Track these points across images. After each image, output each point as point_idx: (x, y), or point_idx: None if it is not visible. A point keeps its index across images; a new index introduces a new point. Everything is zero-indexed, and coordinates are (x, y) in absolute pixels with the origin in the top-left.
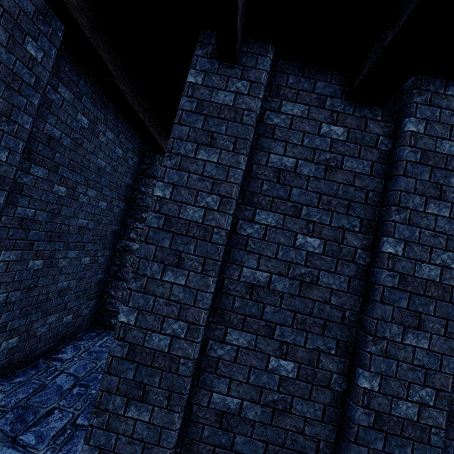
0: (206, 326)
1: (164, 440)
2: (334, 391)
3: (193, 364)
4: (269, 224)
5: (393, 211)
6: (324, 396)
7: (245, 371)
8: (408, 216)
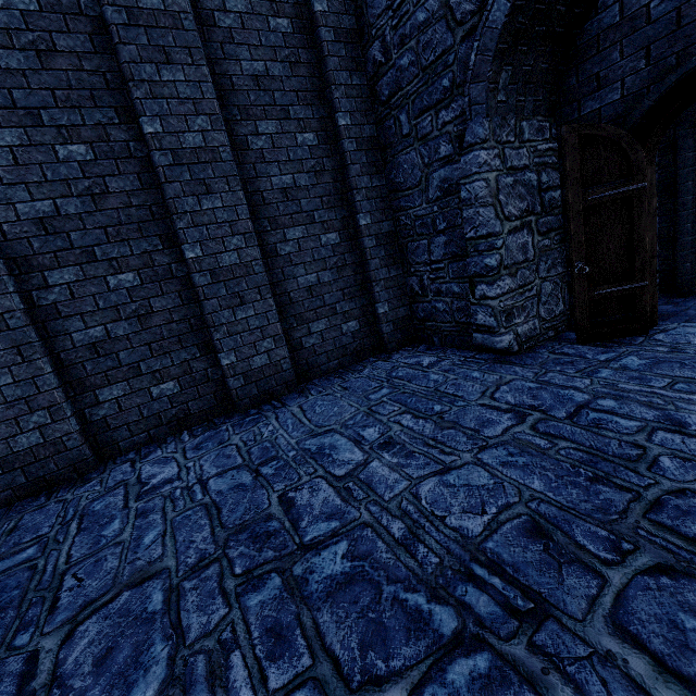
0: (17, 282)
1: (44, 386)
2: (180, 278)
3: (23, 314)
4: (12, 145)
5: (132, 88)
6: (174, 286)
7: (90, 301)
8: (149, 90)
